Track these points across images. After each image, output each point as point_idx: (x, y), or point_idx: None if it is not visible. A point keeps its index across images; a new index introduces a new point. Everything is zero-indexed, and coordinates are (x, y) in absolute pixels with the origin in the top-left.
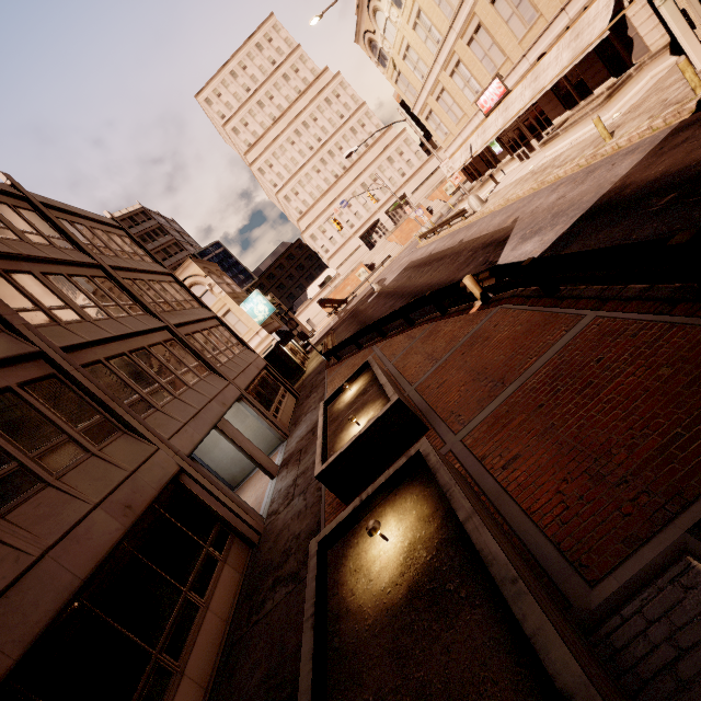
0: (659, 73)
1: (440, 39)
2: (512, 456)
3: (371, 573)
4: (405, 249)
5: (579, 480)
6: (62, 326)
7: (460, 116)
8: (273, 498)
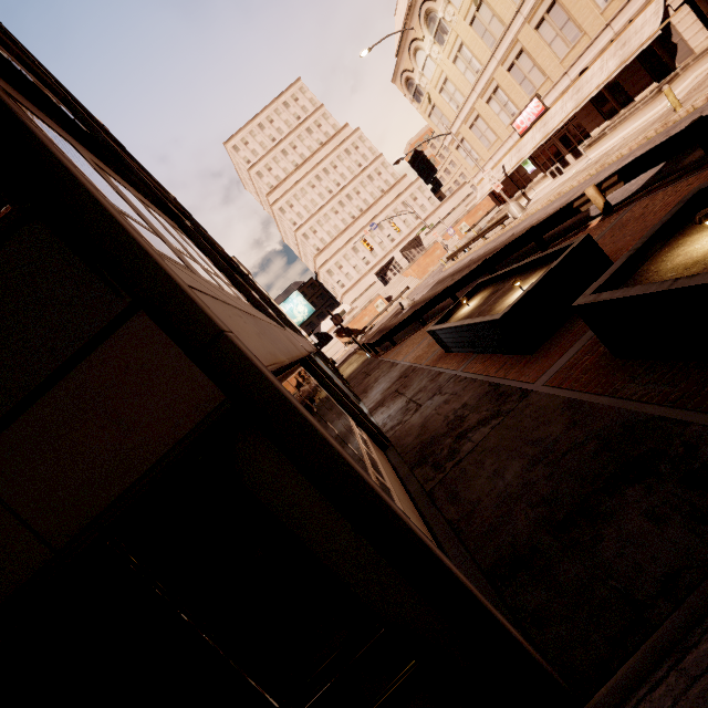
0: (704, 72)
1: (480, 69)
2: None
3: None
4: (425, 280)
5: None
6: None
7: (493, 141)
8: (382, 424)
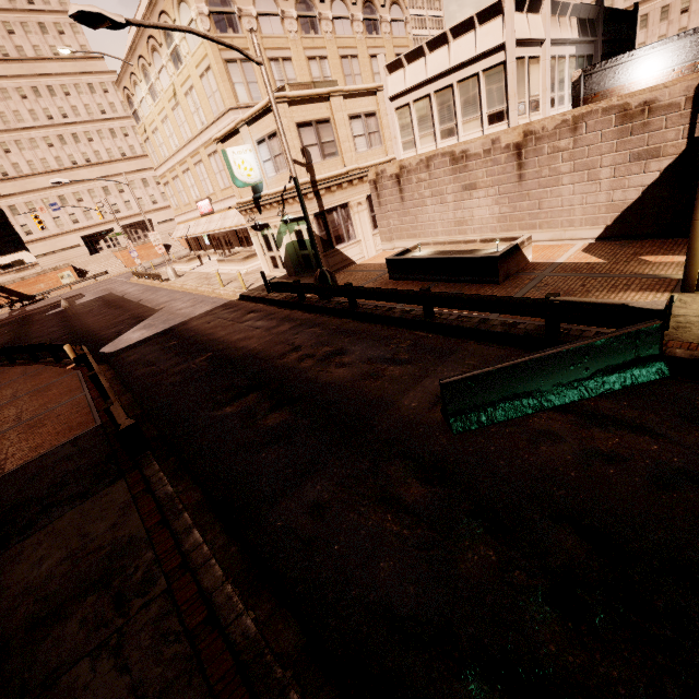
0: None
1: (179, 146)
2: None
3: None
4: (127, 273)
5: None
6: None
7: (187, 202)
8: None
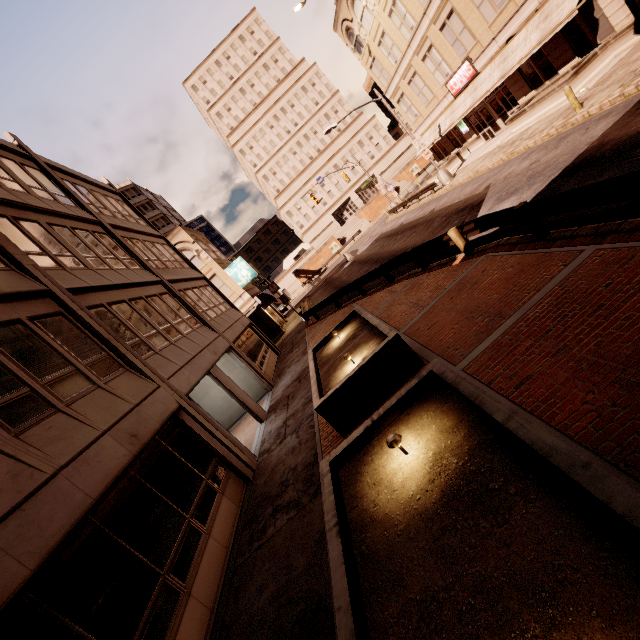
0: (623, 52)
1: (414, 26)
2: (523, 377)
3: (394, 484)
4: (374, 224)
5: (608, 389)
6: (68, 271)
7: (430, 98)
8: (263, 439)
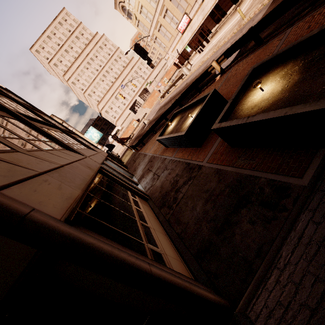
0: None
1: (157, 0)
2: None
3: (266, 98)
4: (153, 108)
5: None
6: None
7: (170, 37)
8: (144, 187)
